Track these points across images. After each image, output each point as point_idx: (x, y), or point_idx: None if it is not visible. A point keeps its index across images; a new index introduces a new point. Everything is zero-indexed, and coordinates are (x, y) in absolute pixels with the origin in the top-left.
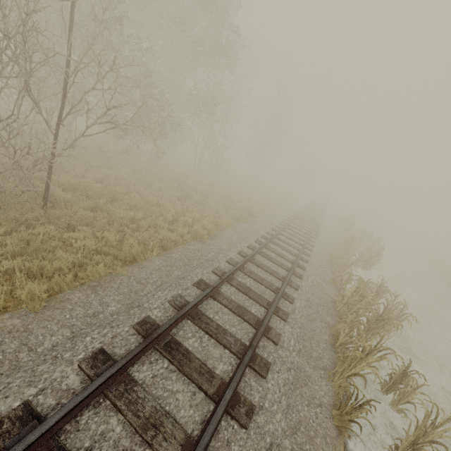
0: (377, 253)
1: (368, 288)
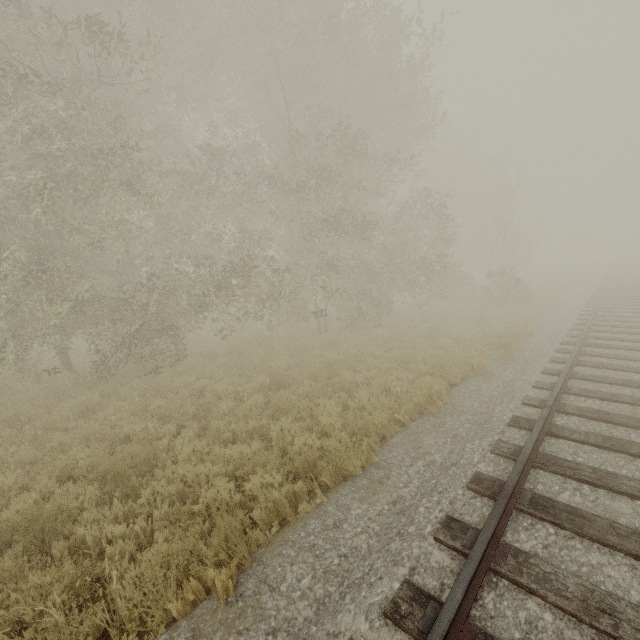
0: None
1: None
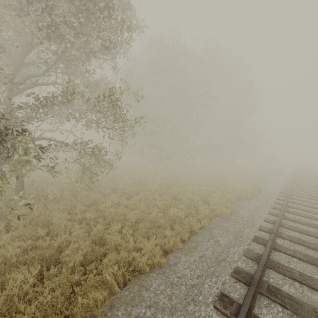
0: None
1: None
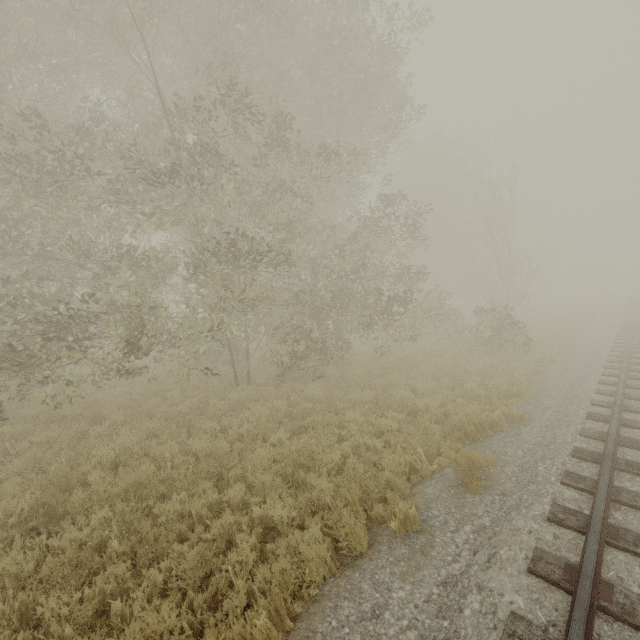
0: None
1: None
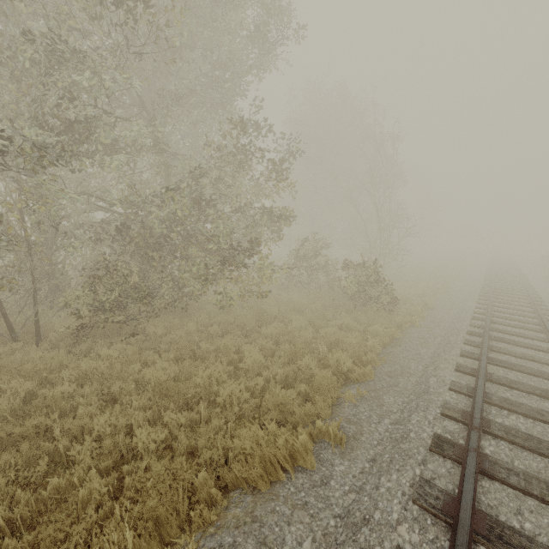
0: None
1: None
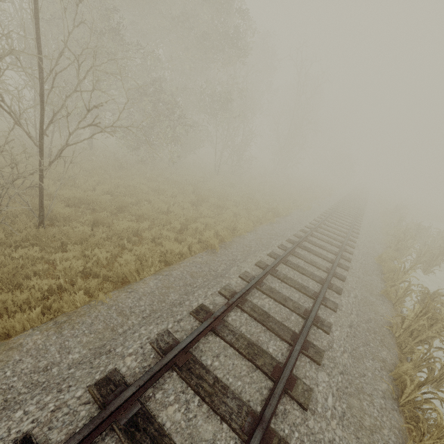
0: (441, 250)
1: (437, 303)
